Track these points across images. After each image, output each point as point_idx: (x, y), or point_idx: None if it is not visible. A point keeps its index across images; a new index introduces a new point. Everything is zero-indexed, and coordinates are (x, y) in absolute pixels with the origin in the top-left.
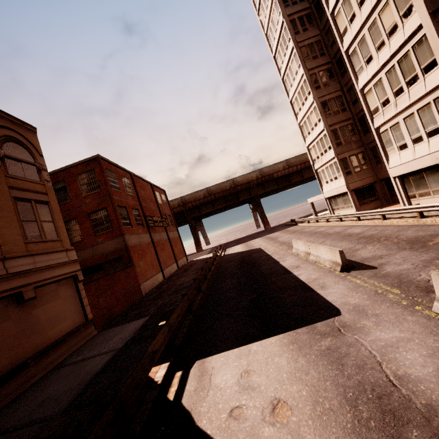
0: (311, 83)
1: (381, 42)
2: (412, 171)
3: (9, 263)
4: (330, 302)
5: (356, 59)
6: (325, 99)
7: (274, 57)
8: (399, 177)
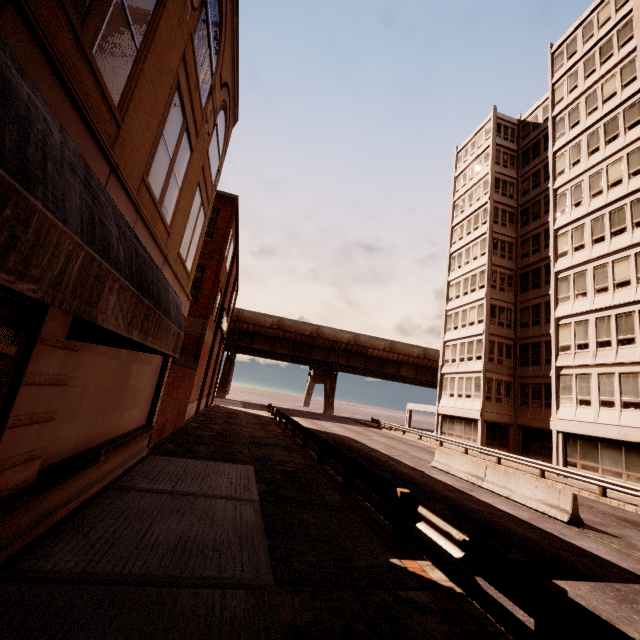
0: (490, 278)
1: (604, 286)
2: (584, 435)
3: (164, 269)
4: (609, 560)
5: (565, 286)
6: (496, 304)
7: (452, 227)
8: (564, 434)
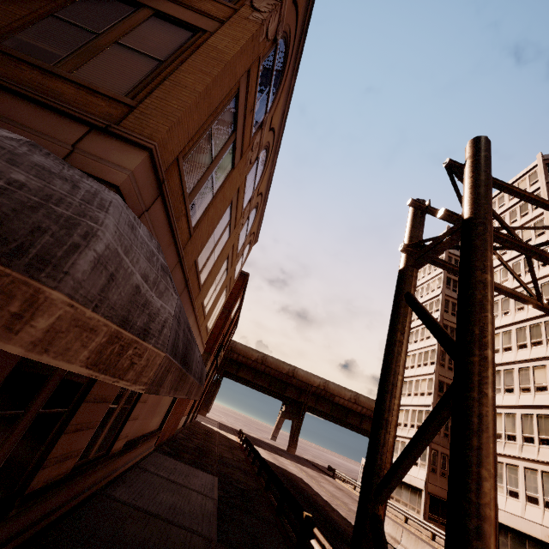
0: (439, 357)
1: (527, 387)
2: (514, 528)
3: (198, 338)
4: None
5: (497, 379)
6: (444, 380)
7: None
8: None
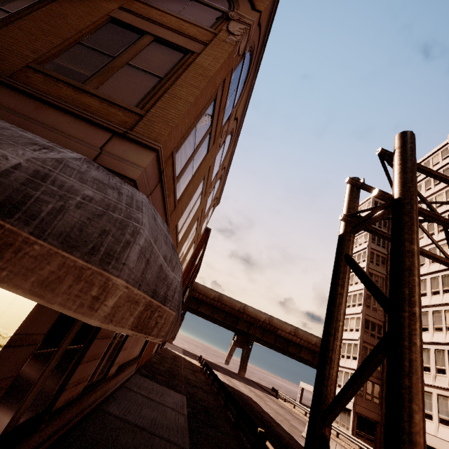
0: (365, 300)
1: (439, 327)
2: (428, 445)
3: None
4: None
5: None
6: (369, 319)
7: None
8: None
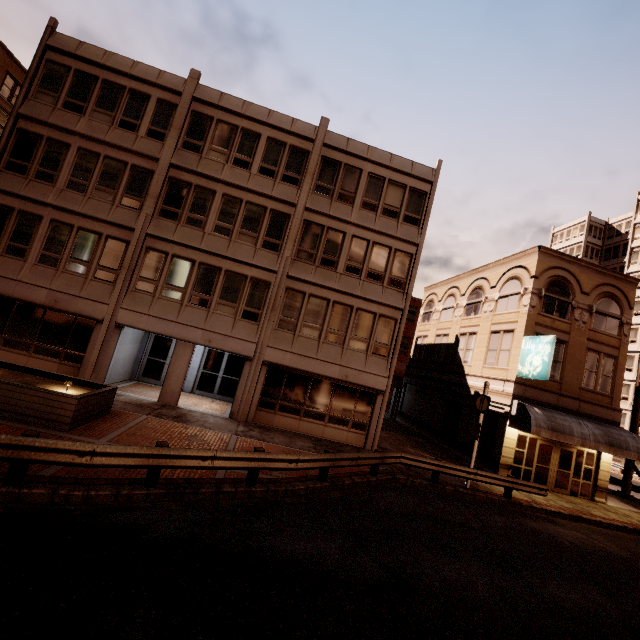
0: None
1: None
2: None
3: None
4: None
5: None
6: None
7: None
8: None
